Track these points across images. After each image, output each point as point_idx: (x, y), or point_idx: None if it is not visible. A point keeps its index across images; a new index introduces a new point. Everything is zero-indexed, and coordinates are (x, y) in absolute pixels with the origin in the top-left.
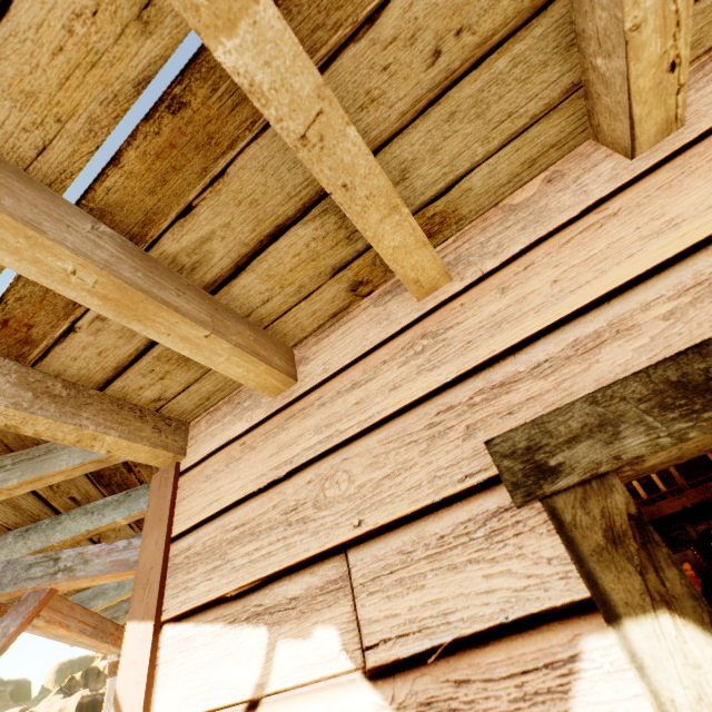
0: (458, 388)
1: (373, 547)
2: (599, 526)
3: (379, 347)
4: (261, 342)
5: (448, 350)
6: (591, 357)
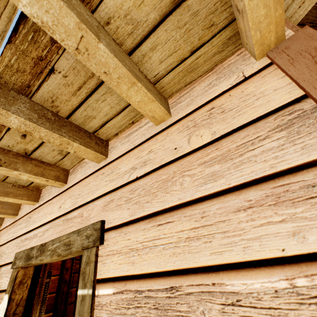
0: (24, 235)
1: (3, 267)
2: (13, 277)
3: (26, 215)
4: (5, 207)
5: (28, 224)
6: (33, 240)
